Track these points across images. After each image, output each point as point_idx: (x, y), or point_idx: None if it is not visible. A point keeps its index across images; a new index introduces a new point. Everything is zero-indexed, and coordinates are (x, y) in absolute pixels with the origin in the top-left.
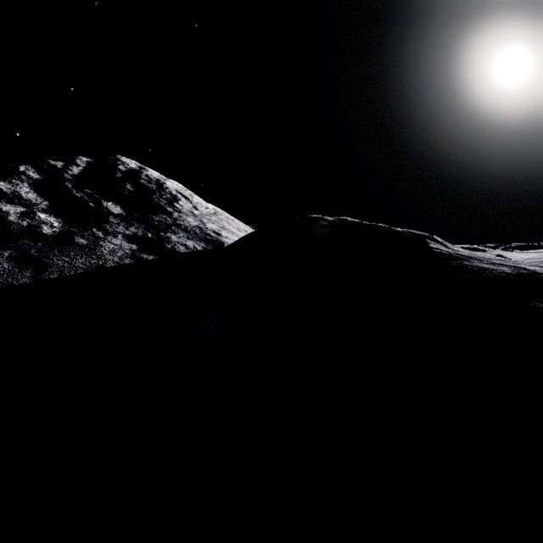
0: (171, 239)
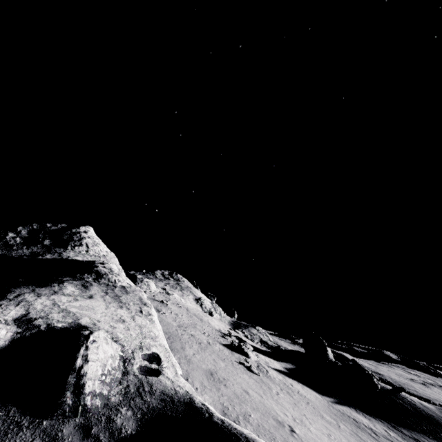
0: (46, 256)
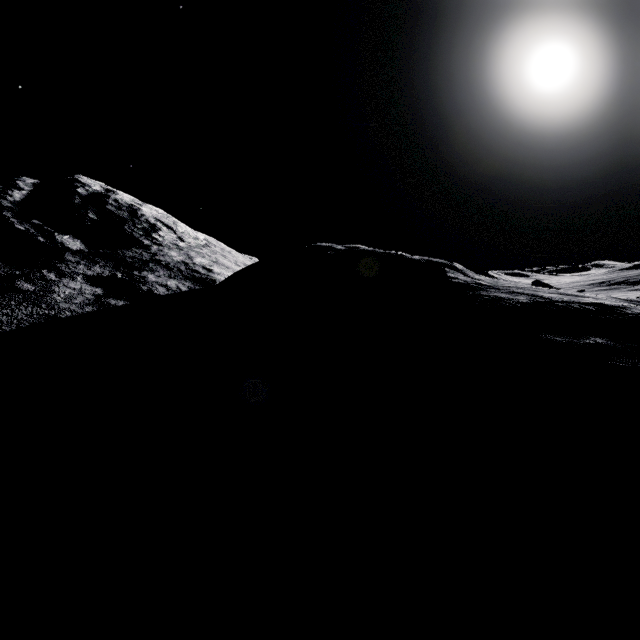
0: (148, 279)
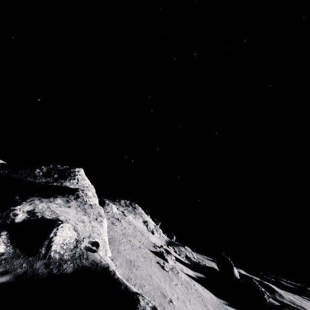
0: (54, 184)
